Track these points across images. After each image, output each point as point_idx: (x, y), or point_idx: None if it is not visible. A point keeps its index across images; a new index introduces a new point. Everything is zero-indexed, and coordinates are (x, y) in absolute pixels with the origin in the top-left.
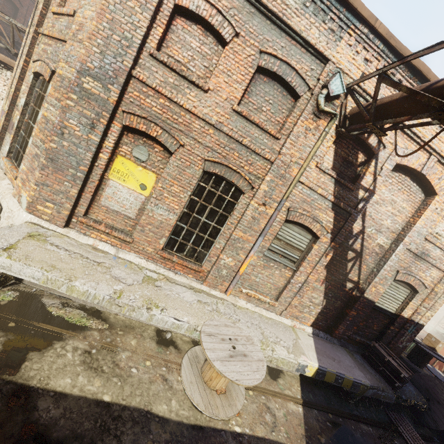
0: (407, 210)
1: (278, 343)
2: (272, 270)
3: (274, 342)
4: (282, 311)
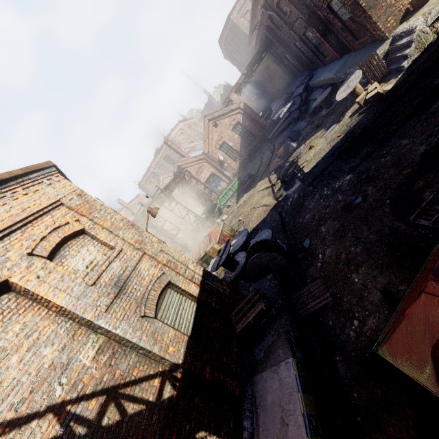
0: (32, 318)
1: None
2: None
3: None
4: None
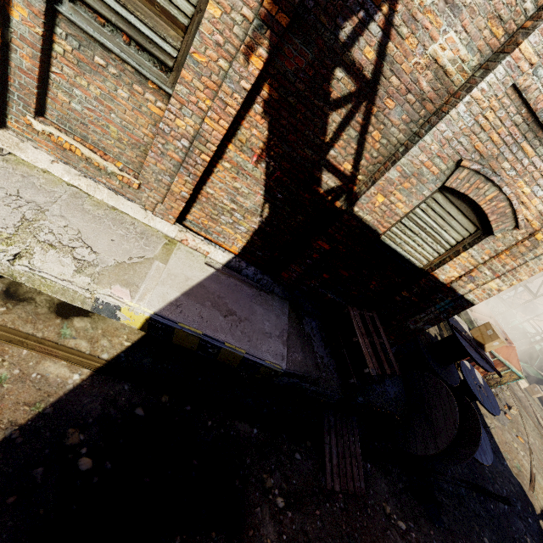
0: None
1: (64, 250)
2: (108, 82)
3: (51, 244)
4: (155, 203)
